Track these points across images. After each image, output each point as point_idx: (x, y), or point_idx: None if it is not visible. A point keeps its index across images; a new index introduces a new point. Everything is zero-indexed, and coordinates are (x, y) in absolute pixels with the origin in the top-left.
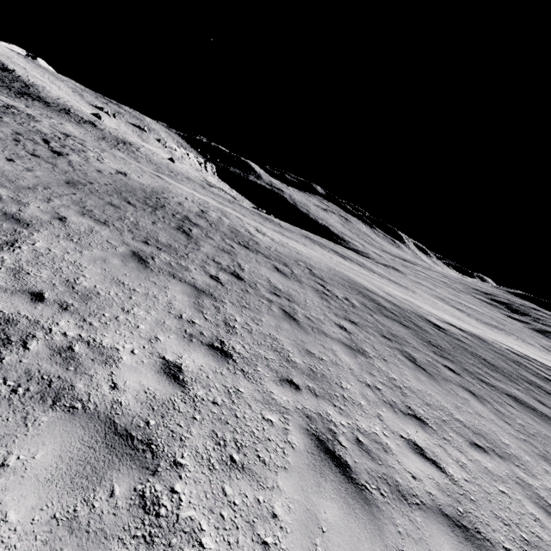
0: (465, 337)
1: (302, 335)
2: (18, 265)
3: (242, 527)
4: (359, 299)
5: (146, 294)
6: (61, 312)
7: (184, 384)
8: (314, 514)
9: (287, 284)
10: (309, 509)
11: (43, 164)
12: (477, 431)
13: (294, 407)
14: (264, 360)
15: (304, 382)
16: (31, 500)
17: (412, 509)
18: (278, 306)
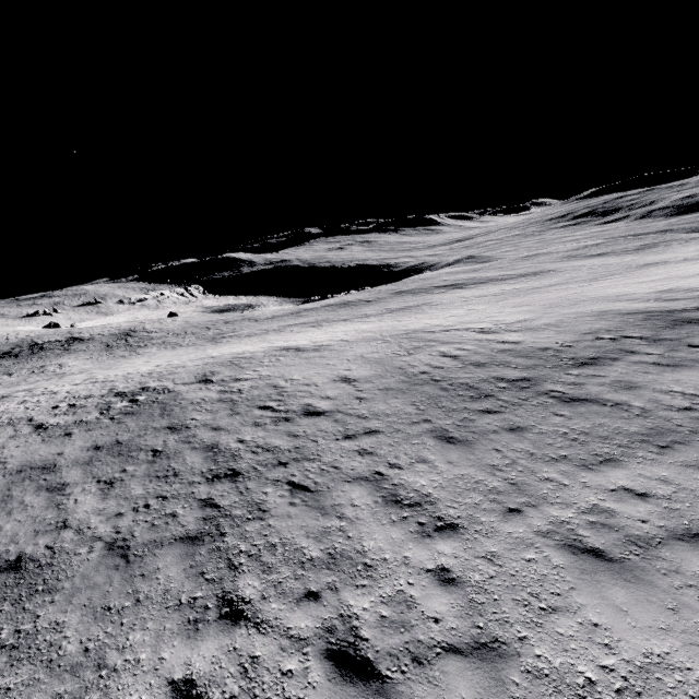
0: None
1: None
2: None
3: None
4: None
5: None
6: None
7: None
8: None
9: None
10: None
11: (384, 441)
12: None
13: None
14: None
15: None
16: None
17: None
18: None
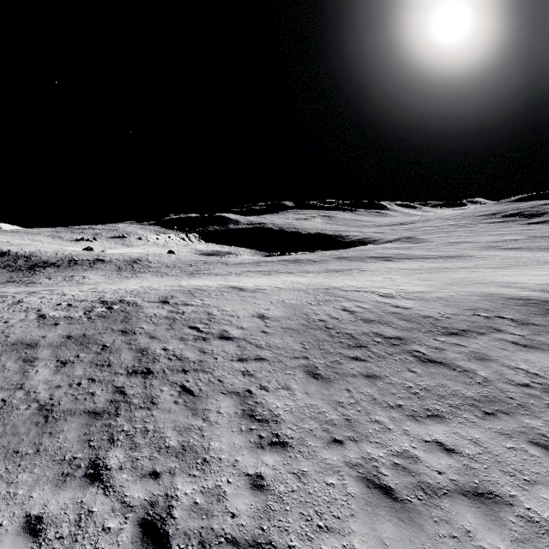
0: None
1: None
2: None
3: None
4: None
5: None
6: None
7: None
8: None
9: None
10: None
11: (265, 368)
12: None
13: None
14: None
15: None
16: None
17: None
18: None
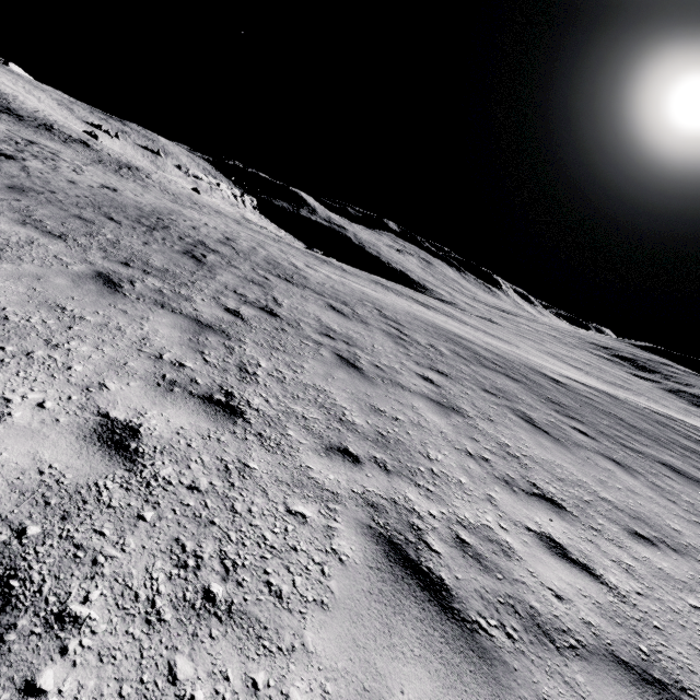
0: (592, 394)
1: (366, 387)
2: None
3: None
4: (449, 346)
5: (103, 325)
6: None
7: (136, 457)
8: (379, 699)
9: (347, 325)
10: (369, 688)
11: None
12: (635, 515)
13: (347, 490)
14: (301, 420)
15: (367, 452)
16: None
17: (566, 659)
18: (331, 349)
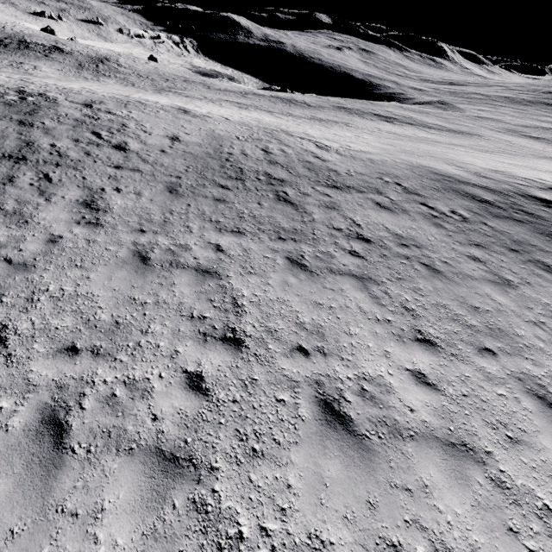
0: None
1: (456, 289)
2: (263, 325)
3: (548, 481)
4: (462, 204)
5: (341, 307)
6: (326, 359)
7: (437, 387)
8: None
9: (401, 223)
10: None
11: (134, 177)
12: None
13: (505, 375)
14: (455, 335)
15: (493, 345)
16: (455, 500)
17: None
18: (416, 261)
